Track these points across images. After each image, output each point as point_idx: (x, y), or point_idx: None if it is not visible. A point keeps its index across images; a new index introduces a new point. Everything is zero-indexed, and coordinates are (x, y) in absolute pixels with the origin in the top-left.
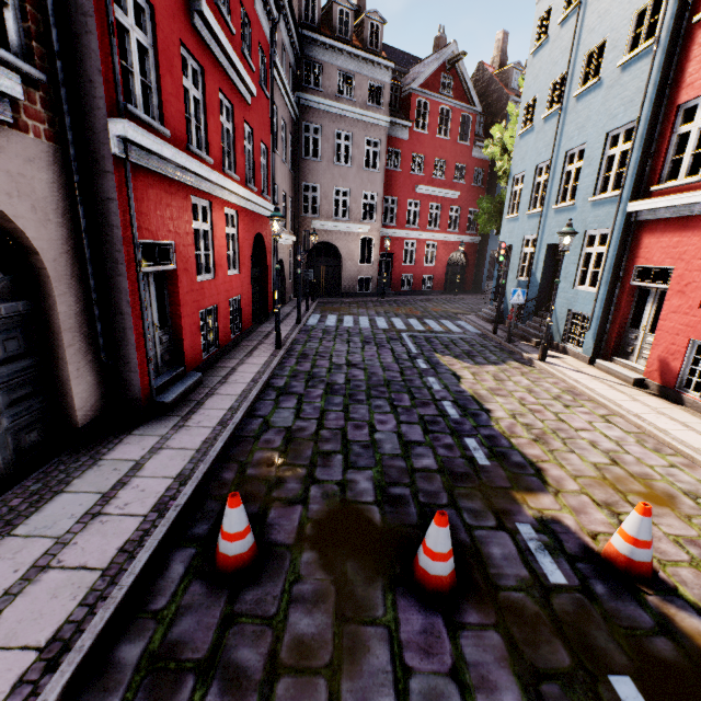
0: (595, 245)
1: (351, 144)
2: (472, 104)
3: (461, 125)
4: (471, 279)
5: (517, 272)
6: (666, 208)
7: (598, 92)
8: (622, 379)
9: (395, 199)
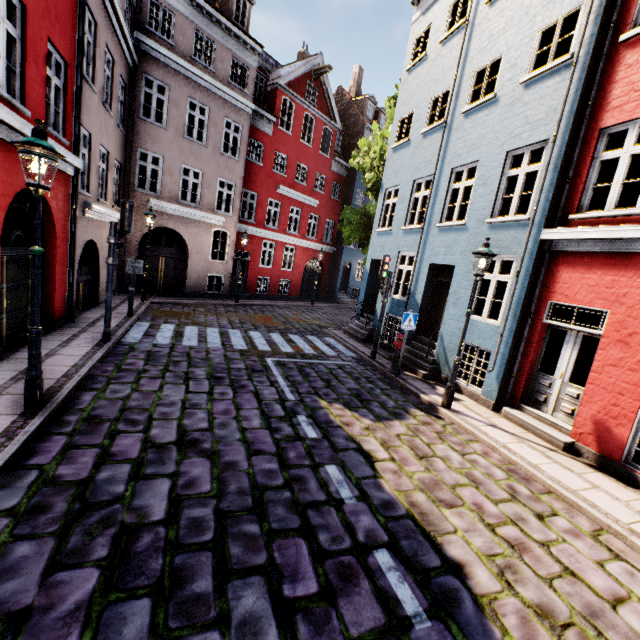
0: (495, 272)
1: (207, 119)
2: (334, 120)
3: (322, 138)
4: (325, 287)
5: (391, 289)
6: (595, 240)
7: (494, 109)
8: (546, 439)
9: (256, 195)
